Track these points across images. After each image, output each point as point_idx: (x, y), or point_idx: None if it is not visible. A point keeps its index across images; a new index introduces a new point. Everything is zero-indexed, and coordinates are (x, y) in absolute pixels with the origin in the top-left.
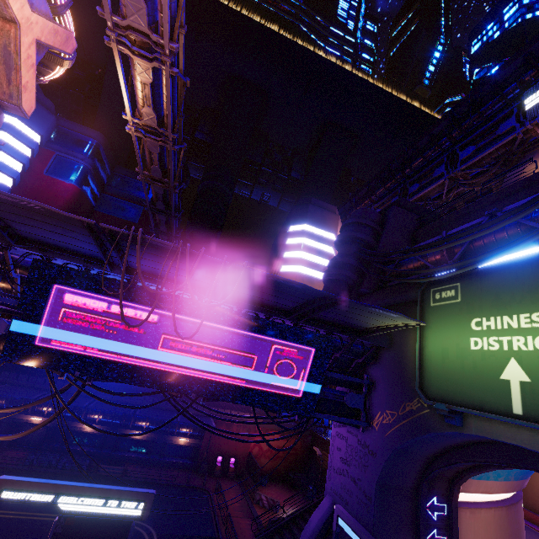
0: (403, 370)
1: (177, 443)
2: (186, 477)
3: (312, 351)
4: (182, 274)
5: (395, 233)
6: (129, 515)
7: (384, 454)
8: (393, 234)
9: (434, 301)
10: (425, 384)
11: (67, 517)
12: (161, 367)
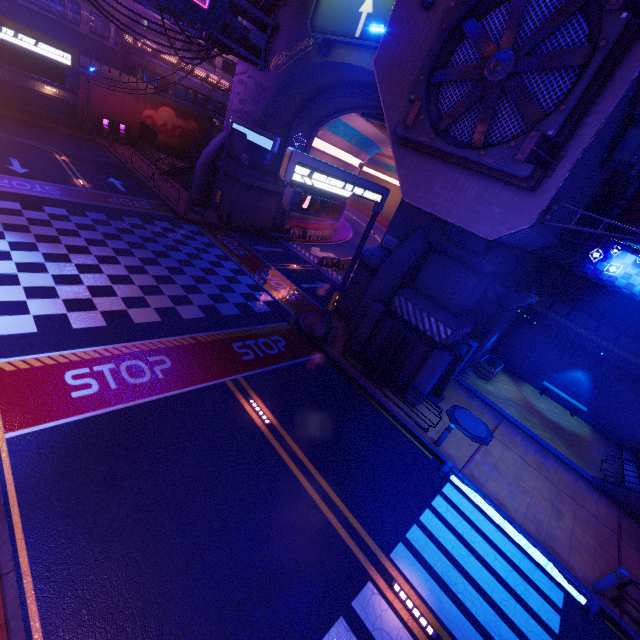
0: (305, 12)
1: (42, 92)
2: (69, 130)
3: None
4: None
5: None
6: (60, 62)
7: (273, 89)
8: None
9: None
10: (316, 20)
11: None
12: None
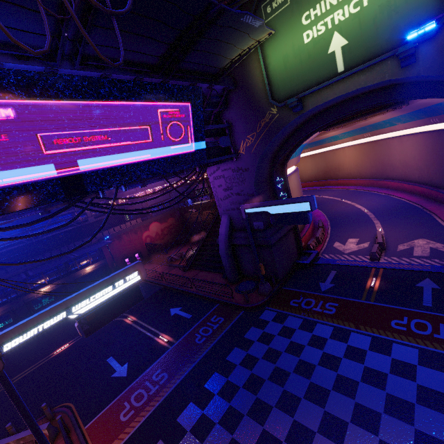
0: (252, 98)
1: (86, 273)
2: None
3: (190, 106)
4: (4, 23)
5: None
6: (133, 284)
7: (254, 164)
8: None
9: (267, 16)
10: (275, 94)
11: (86, 317)
12: (63, 173)
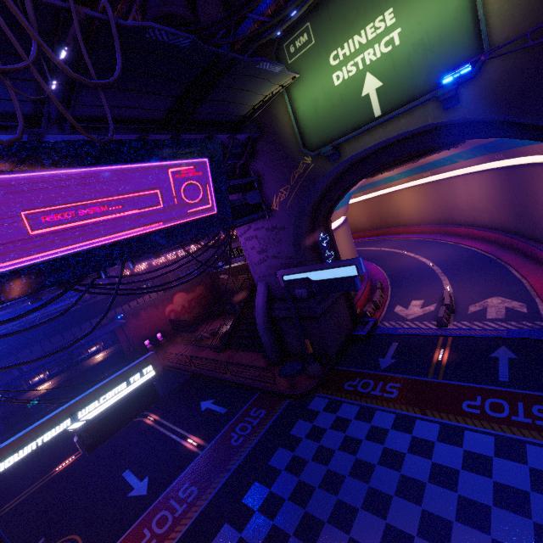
0: (282, 147)
1: (96, 362)
2: None
3: (207, 162)
4: None
5: (208, 2)
6: (145, 382)
7: (291, 221)
8: (207, 3)
9: (290, 56)
10: (308, 142)
11: (87, 429)
12: (54, 255)
